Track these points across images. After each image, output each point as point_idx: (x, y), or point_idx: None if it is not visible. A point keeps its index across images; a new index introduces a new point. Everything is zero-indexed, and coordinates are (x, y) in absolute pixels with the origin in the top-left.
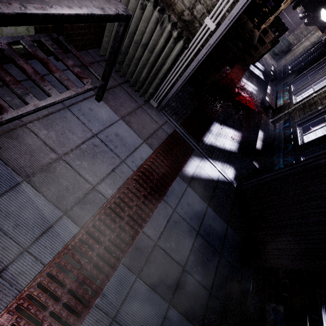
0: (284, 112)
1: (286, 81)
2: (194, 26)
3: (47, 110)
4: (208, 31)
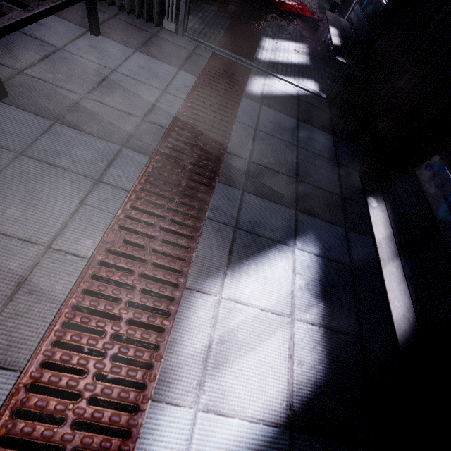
0: None
1: None
2: None
3: (39, 54)
4: None
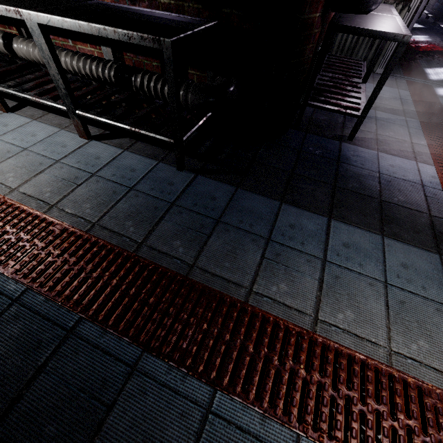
0: None
1: None
2: None
3: None
4: None
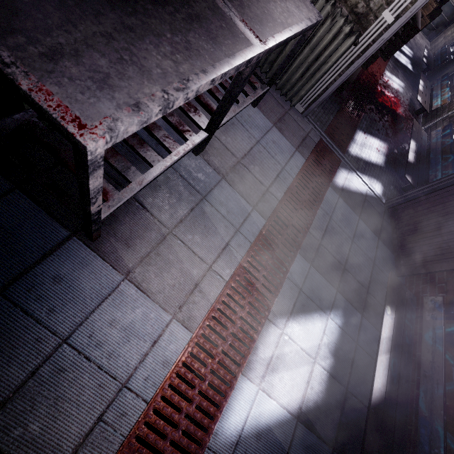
0: (443, 116)
1: (446, 71)
2: (368, 19)
3: None
4: (384, 24)
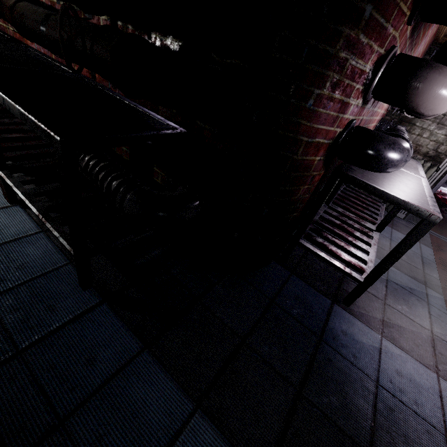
0: None
1: None
2: (440, 157)
3: None
4: None
